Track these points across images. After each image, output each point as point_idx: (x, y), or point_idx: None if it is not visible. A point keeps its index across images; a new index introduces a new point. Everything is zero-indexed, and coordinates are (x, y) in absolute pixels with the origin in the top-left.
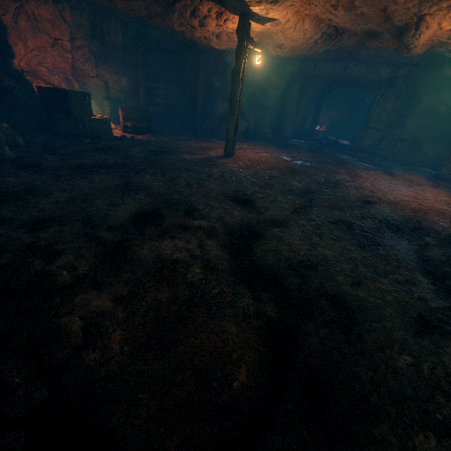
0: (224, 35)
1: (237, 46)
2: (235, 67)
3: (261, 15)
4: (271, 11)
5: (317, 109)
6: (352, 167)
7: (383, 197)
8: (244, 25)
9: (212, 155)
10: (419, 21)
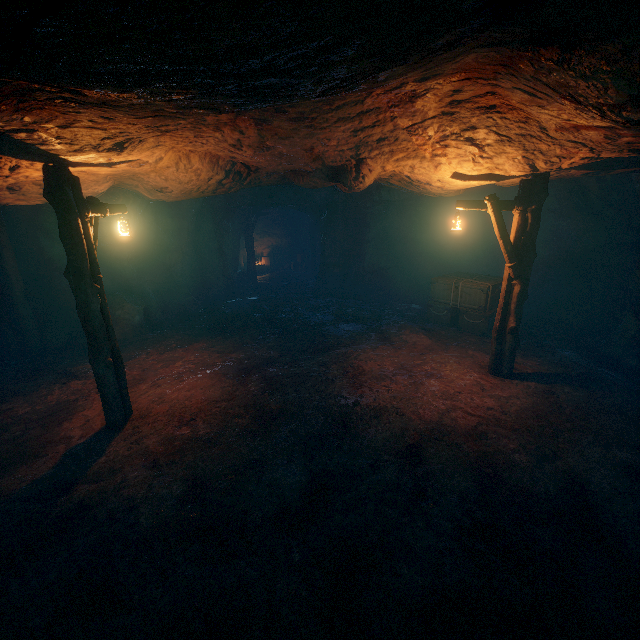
0: (28, 185)
1: (59, 223)
2: (68, 262)
3: (97, 162)
4: (118, 157)
5: (249, 243)
6: (339, 344)
7: (419, 421)
8: (59, 184)
9: (76, 439)
10: (359, 164)
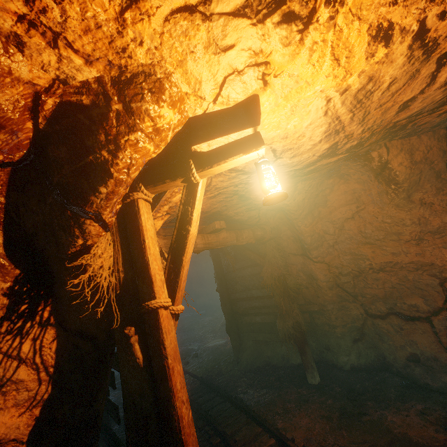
0: None
1: None
2: None
3: None
4: None
5: None
6: None
7: None
8: None
9: None
10: None
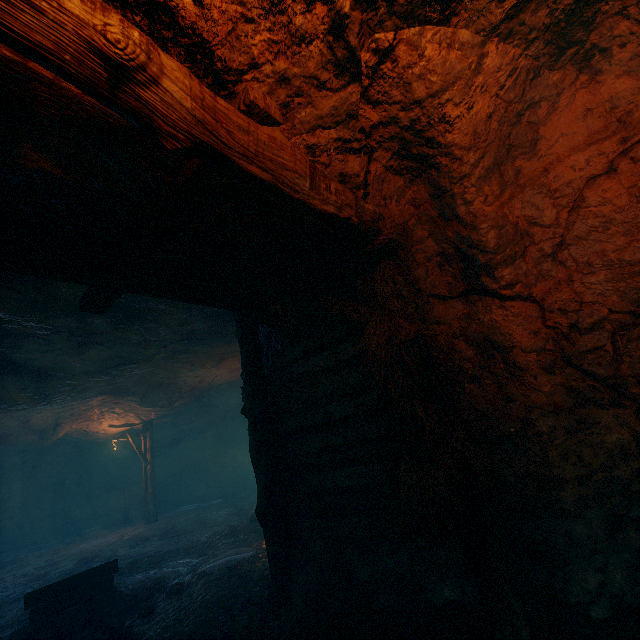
0: None
1: None
2: None
3: None
4: None
5: None
6: (29, 557)
7: (102, 546)
8: None
9: None
10: (57, 426)
